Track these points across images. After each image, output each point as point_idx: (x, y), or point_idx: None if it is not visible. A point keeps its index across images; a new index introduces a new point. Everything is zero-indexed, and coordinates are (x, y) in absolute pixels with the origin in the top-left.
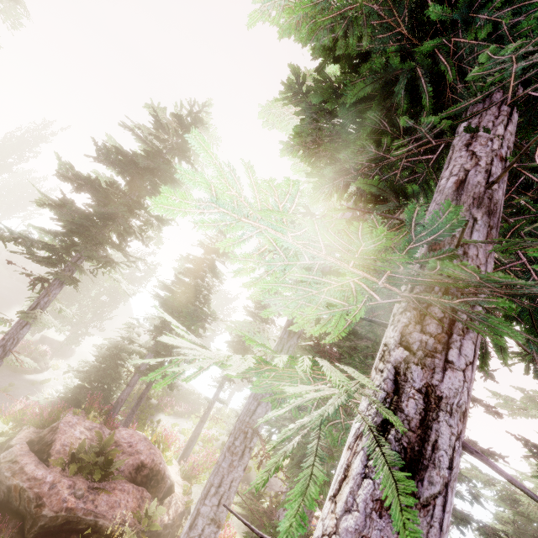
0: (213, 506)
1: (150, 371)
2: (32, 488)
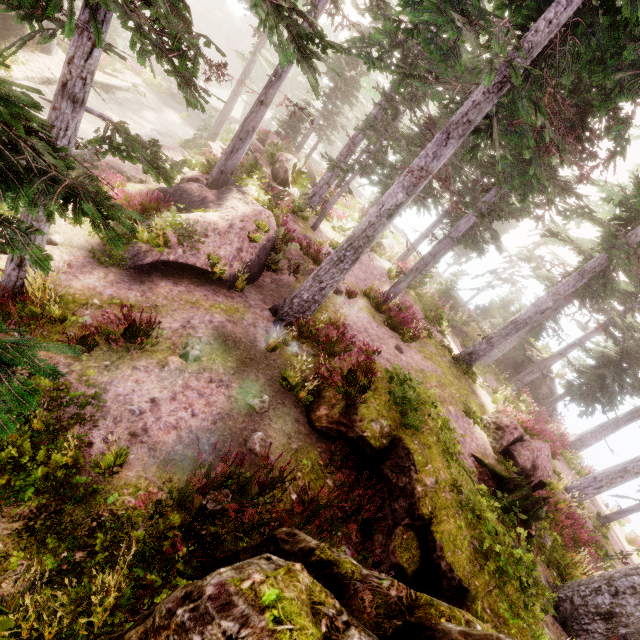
0: (328, 177)
1: (319, 132)
2: (259, 151)
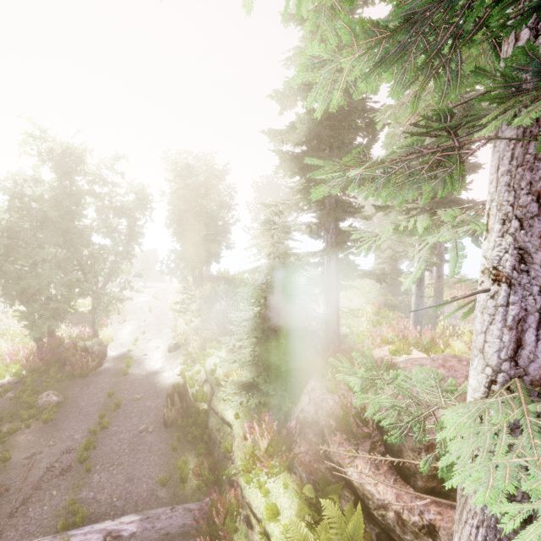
0: None
1: None
2: None
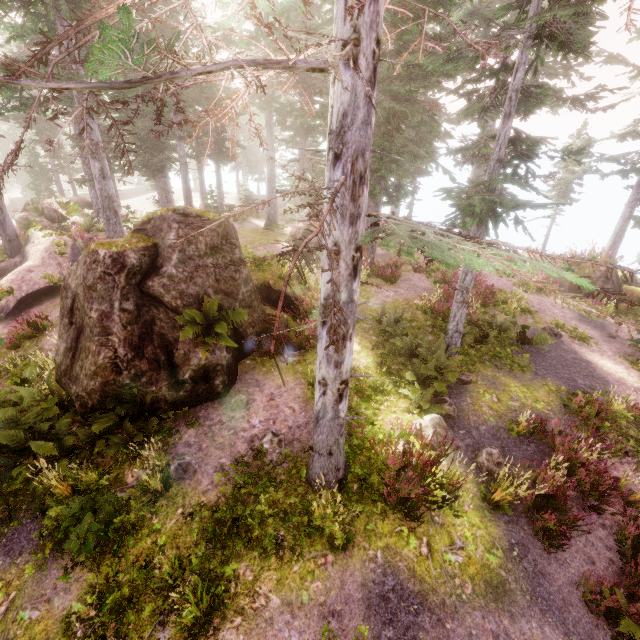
0: (94, 194)
1: (64, 171)
2: None
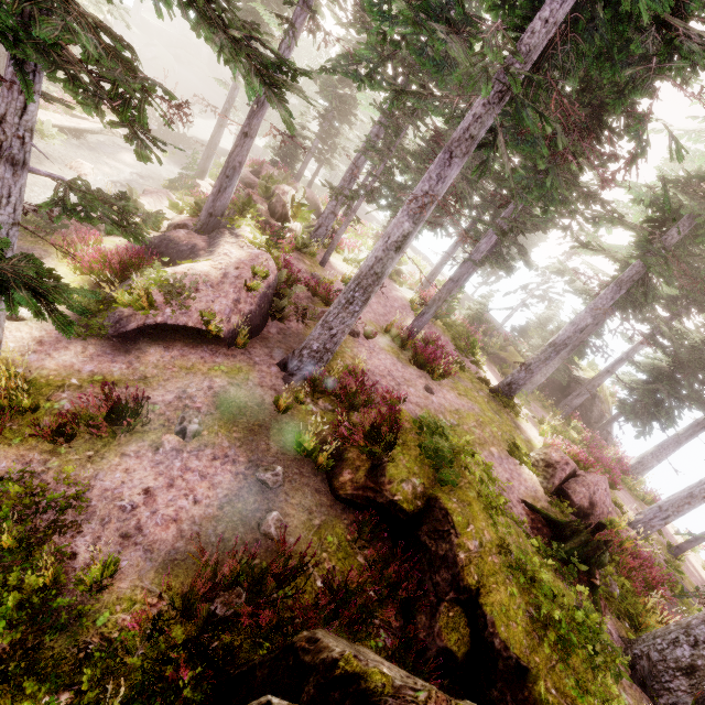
0: (333, 206)
1: (319, 157)
2: (254, 184)
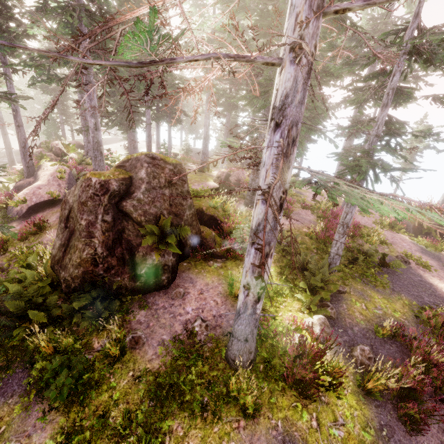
0: (86, 140)
1: (68, 123)
2: None
